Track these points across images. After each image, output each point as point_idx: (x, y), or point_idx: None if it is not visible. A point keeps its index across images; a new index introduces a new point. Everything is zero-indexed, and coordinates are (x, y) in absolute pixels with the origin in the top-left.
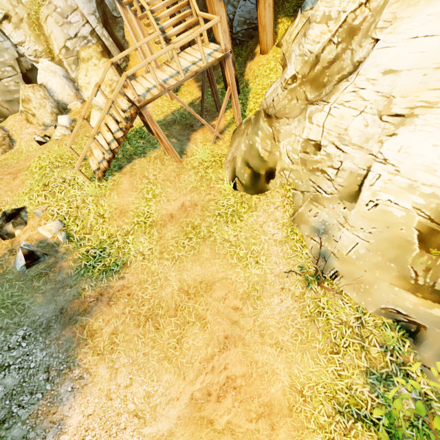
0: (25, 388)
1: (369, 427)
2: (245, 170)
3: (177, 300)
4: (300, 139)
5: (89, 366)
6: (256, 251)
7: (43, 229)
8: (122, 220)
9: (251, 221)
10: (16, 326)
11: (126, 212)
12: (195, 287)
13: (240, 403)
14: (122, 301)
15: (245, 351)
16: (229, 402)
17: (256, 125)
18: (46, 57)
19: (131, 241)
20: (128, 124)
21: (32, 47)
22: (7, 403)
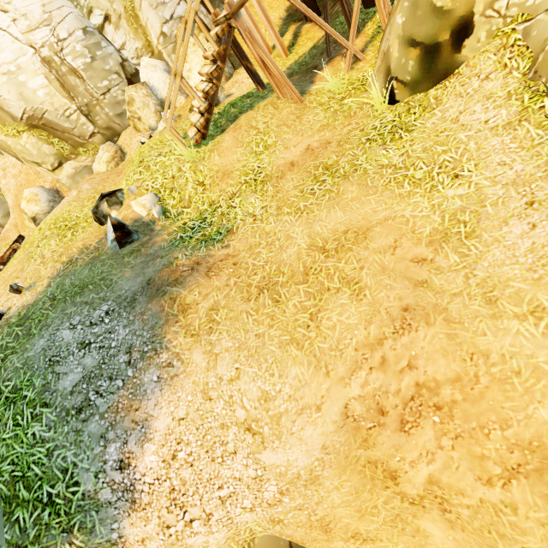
0: (103, 370)
1: None
2: (407, 56)
3: (306, 262)
4: None
5: (181, 350)
6: (450, 162)
7: (136, 203)
8: (225, 183)
9: (433, 123)
10: (101, 301)
11: (230, 173)
12: (336, 239)
13: (455, 441)
14: (226, 272)
15: (452, 333)
16: (429, 438)
17: None
18: (146, 54)
19: (238, 205)
20: (221, 46)
21: (133, 46)
22: (84, 388)
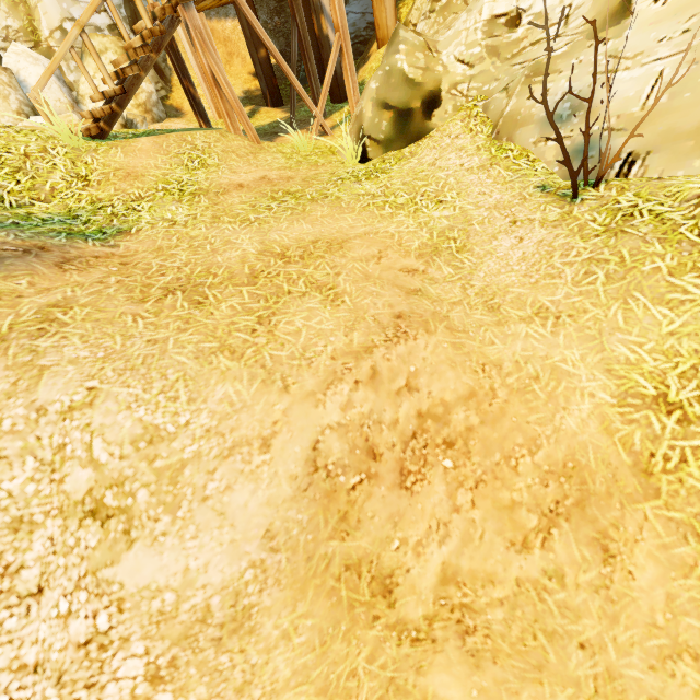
0: None
1: None
2: (381, 116)
3: (255, 265)
4: (479, 24)
5: None
6: (432, 192)
7: None
8: (128, 183)
9: (410, 166)
10: None
11: (139, 176)
12: (301, 247)
13: (475, 492)
14: (102, 269)
15: (457, 342)
16: (440, 498)
17: (392, 44)
18: (25, 41)
19: (146, 209)
20: (157, 26)
21: (2, 21)
22: None
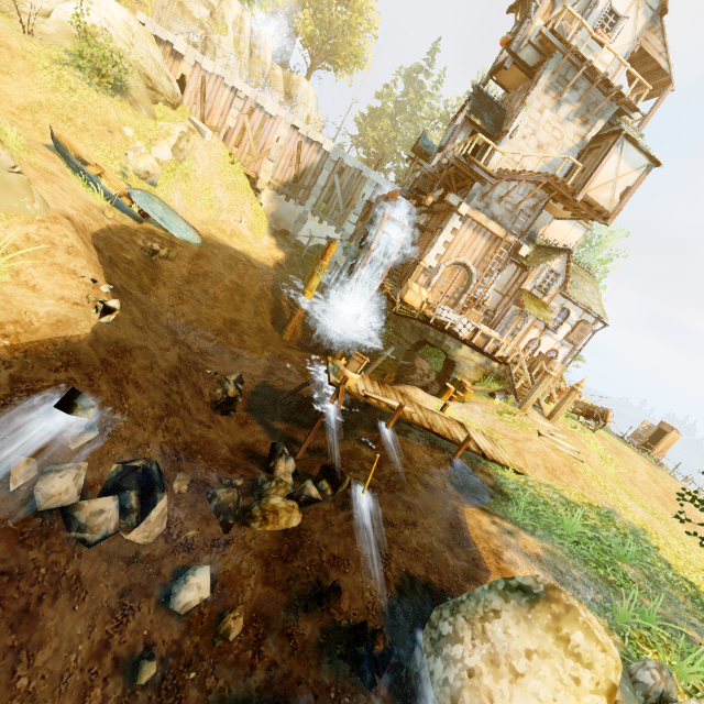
0: None
1: (71, 67)
2: None
3: None
4: None
5: None
6: None
7: None
8: None
9: None
10: None
11: None
12: None
13: None
14: None
15: None
16: None
17: None
18: None
19: None
20: None
21: None
22: None
